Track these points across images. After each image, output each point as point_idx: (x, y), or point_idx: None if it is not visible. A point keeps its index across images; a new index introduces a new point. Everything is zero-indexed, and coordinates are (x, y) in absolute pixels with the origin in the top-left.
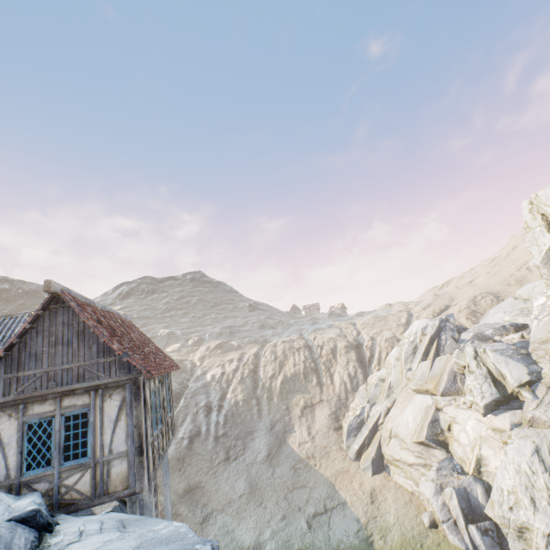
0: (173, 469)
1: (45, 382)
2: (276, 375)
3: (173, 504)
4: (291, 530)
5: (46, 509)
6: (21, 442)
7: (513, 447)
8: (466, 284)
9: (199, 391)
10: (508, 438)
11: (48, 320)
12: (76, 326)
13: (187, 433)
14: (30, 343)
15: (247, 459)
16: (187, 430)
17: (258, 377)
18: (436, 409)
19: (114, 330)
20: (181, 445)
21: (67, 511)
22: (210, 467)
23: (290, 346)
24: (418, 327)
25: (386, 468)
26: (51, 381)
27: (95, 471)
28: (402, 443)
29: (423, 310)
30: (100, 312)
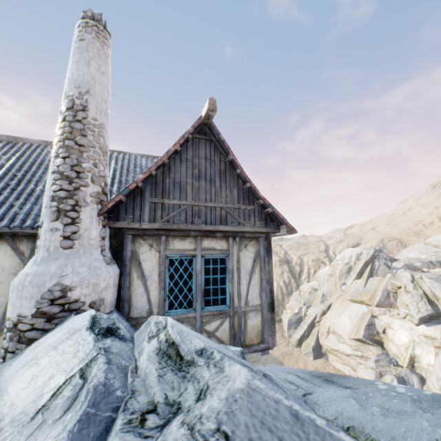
0: None
1: (190, 217)
2: None
3: None
4: None
5: None
6: (163, 277)
7: None
8: (369, 229)
9: None
10: (440, 344)
11: (191, 149)
12: (217, 163)
13: None
14: (173, 169)
15: None
16: None
17: None
18: (371, 316)
19: None
20: None
21: None
22: None
23: None
24: (351, 253)
25: (324, 355)
26: (195, 217)
27: (233, 320)
28: (340, 338)
29: (337, 243)
30: None
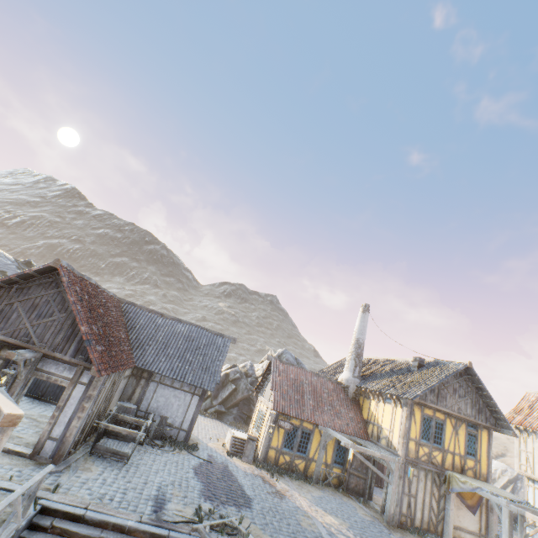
0: None
1: None
2: None
3: None
4: None
5: None
6: None
7: None
8: None
9: None
10: None
11: None
12: None
13: None
14: None
15: None
16: None
17: None
18: None
19: None
20: None
21: None
22: None
23: None
24: (496, 466)
25: None
26: None
27: None
28: None
29: None
30: None
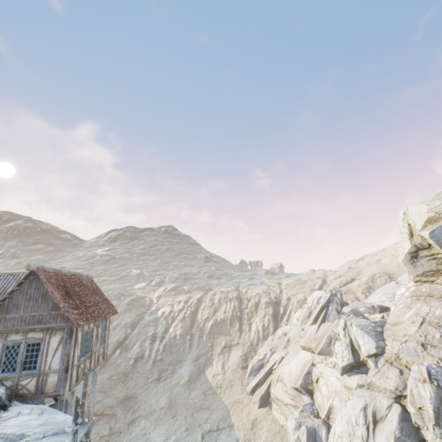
0: (118, 381)
1: (20, 322)
2: (209, 318)
3: (113, 406)
4: (189, 439)
5: (6, 396)
6: (1, 355)
7: (351, 402)
8: (374, 261)
9: (150, 323)
10: (352, 395)
11: (27, 285)
12: (42, 290)
13: (134, 355)
14: (15, 298)
15: (173, 381)
16: (135, 352)
17: (196, 318)
18: (312, 364)
19: (68, 291)
20: (128, 363)
21: (19, 400)
22: (145, 383)
23: (225, 296)
24: (316, 296)
25: (269, 404)
26: (23, 322)
27: (39, 378)
28: (284, 387)
29: (334, 280)
30: (64, 277)
